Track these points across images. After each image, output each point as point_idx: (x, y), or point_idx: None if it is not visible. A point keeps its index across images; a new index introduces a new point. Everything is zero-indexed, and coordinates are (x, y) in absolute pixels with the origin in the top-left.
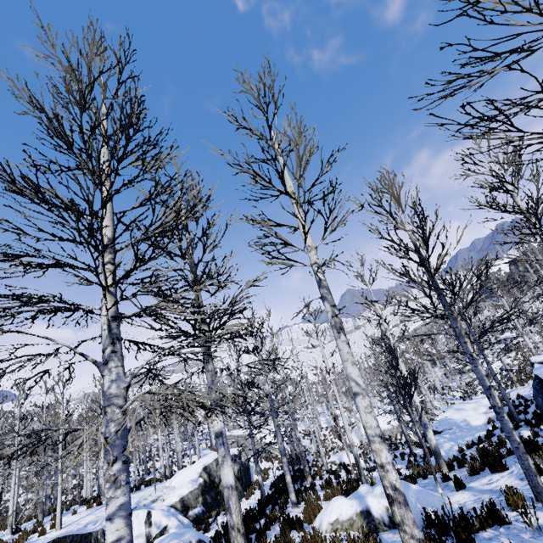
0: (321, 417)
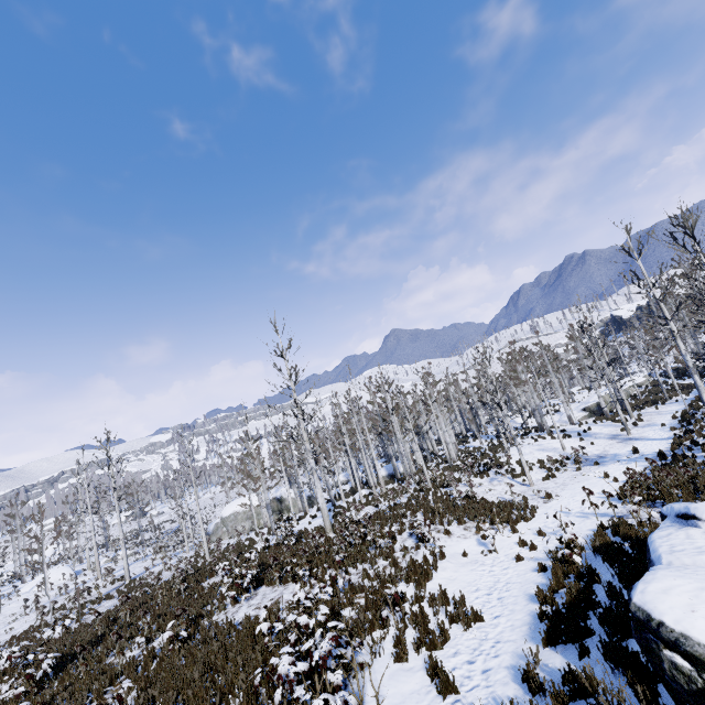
0: None
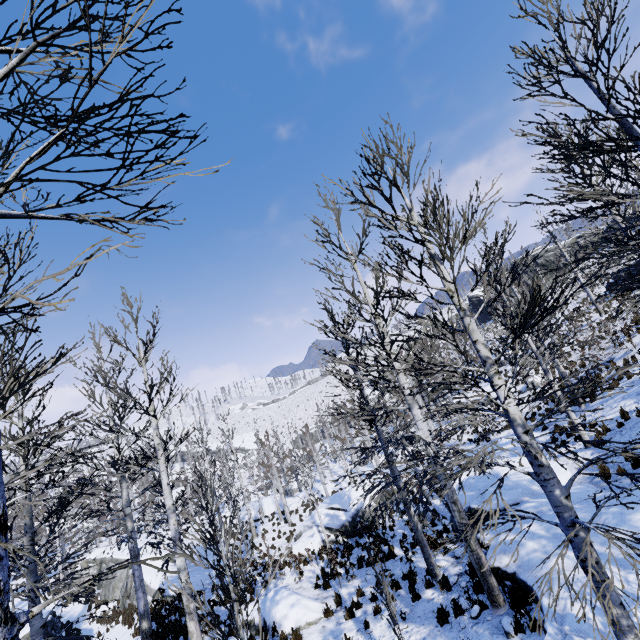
0: (266, 497)
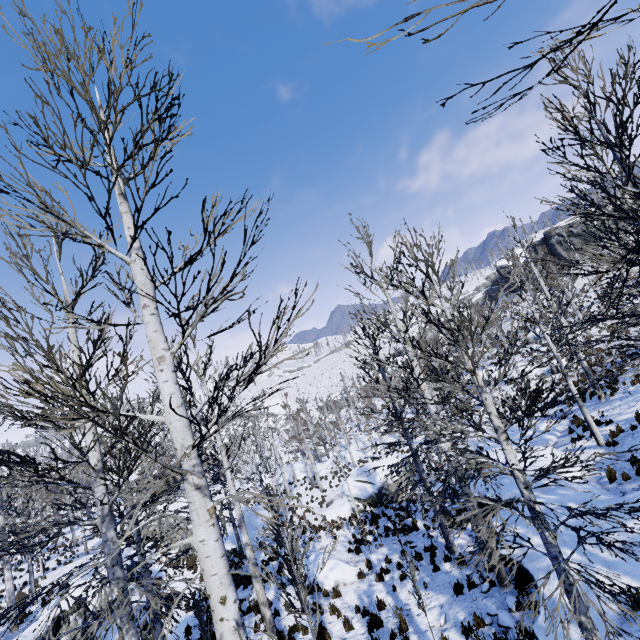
0: (297, 463)
